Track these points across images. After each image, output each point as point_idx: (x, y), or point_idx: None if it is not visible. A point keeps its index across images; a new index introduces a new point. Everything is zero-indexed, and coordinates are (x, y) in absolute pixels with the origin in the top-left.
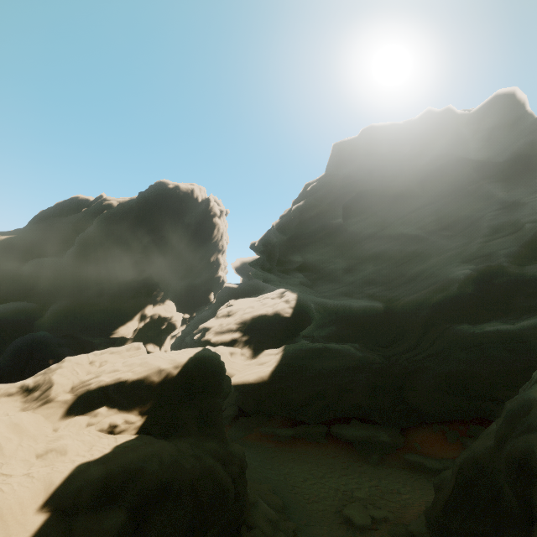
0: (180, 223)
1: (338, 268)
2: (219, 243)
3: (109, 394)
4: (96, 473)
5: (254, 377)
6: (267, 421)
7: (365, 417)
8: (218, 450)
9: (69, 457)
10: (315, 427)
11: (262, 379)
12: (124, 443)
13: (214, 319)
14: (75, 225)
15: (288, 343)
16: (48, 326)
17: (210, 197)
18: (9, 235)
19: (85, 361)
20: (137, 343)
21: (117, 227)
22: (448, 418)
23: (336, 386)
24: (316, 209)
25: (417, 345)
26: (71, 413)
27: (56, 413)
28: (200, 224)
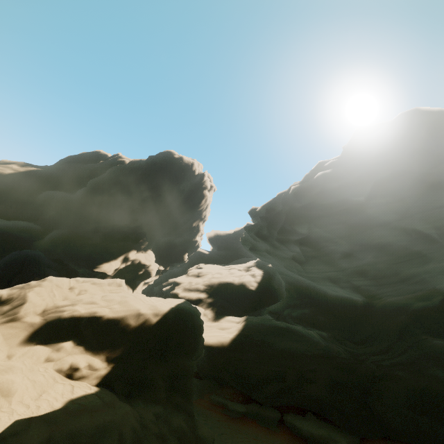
0: (176, 188)
1: (338, 250)
2: (203, 212)
3: (79, 328)
4: (33, 443)
5: (214, 340)
6: (218, 389)
7: (321, 413)
8: (186, 432)
9: (9, 403)
10: (267, 410)
11: (221, 344)
12: (81, 398)
13: (185, 276)
14: (91, 171)
15: (249, 314)
16: (44, 248)
17: (205, 173)
18: (38, 168)
19: (65, 285)
20: (119, 280)
21: (125, 179)
22: (417, 441)
23: (297, 371)
24: (342, 180)
25: (388, 349)
26: (34, 339)
27: (18, 335)
28: (192, 192)
